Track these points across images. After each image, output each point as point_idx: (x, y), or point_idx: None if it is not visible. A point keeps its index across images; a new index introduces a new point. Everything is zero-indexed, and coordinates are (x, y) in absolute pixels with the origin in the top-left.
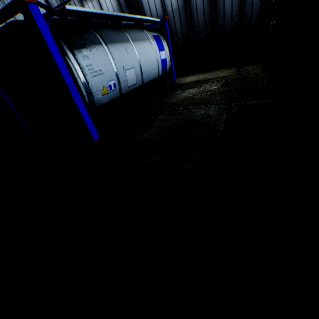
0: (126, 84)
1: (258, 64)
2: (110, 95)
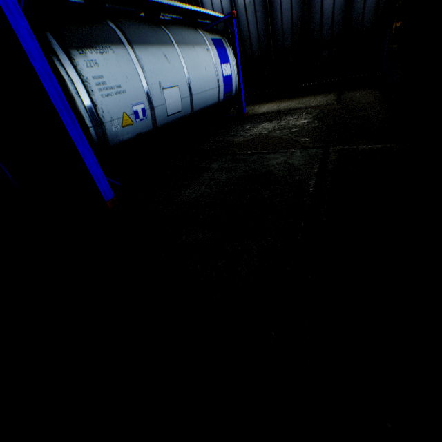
0: (164, 112)
1: (370, 88)
2: (136, 128)
